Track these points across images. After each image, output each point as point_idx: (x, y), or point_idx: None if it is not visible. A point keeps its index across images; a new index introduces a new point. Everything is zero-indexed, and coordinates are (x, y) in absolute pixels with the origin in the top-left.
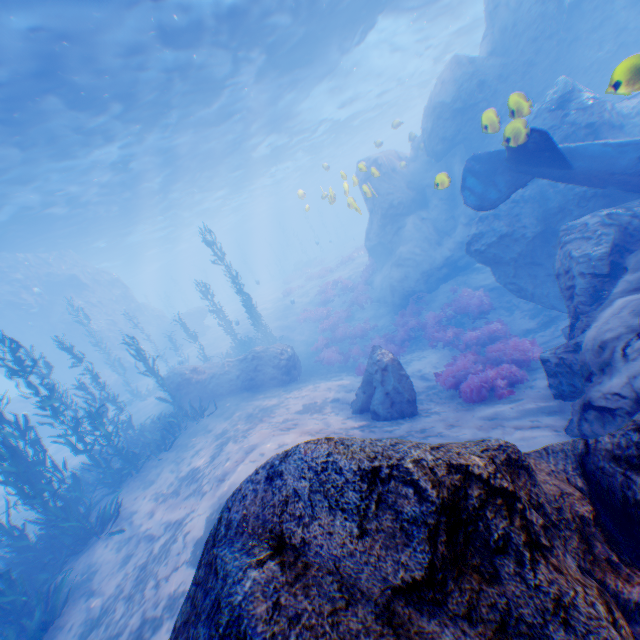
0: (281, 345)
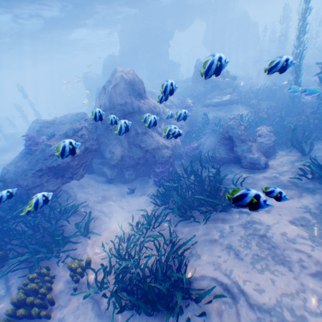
0: None
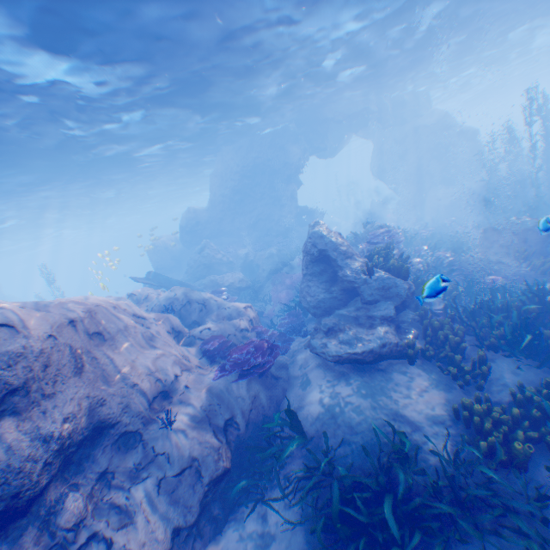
0: None
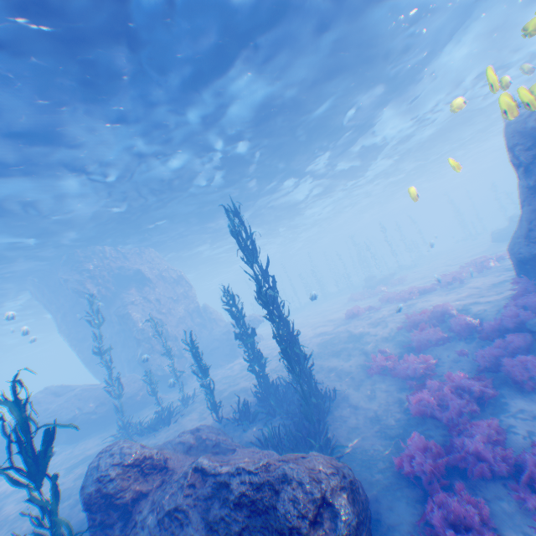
0: (320, 475)
